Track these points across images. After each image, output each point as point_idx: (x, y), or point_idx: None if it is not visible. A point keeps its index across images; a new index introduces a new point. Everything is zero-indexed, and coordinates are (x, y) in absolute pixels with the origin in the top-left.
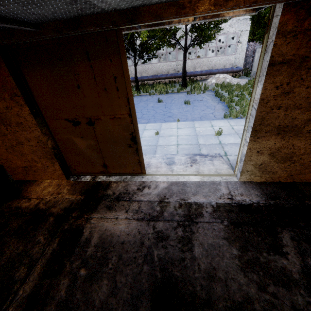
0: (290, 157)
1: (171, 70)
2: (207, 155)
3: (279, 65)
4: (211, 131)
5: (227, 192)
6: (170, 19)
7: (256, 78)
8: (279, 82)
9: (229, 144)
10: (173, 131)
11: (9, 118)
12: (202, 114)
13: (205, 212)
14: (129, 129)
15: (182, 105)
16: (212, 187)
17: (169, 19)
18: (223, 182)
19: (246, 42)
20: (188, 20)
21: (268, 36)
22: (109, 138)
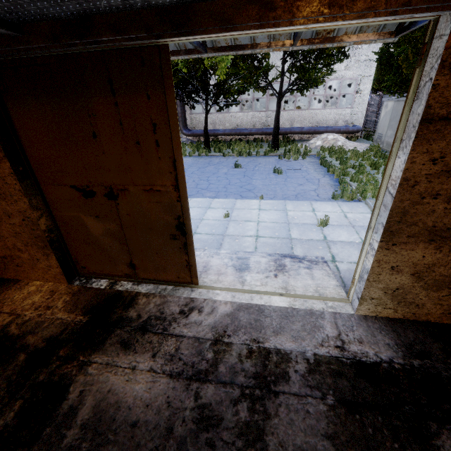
0: (449, 281)
1: (258, 124)
2: (303, 258)
3: (441, 123)
4: (311, 219)
5: (334, 333)
6: (248, 30)
7: (395, 142)
8: (438, 152)
9: (339, 242)
10: (252, 214)
11: None
12: (300, 190)
13: (293, 371)
14: (173, 209)
15: (270, 174)
16: (309, 321)
17: (248, 30)
18: (328, 314)
19: (368, 91)
20: (283, 43)
21: (422, 72)
22: (141, 222)
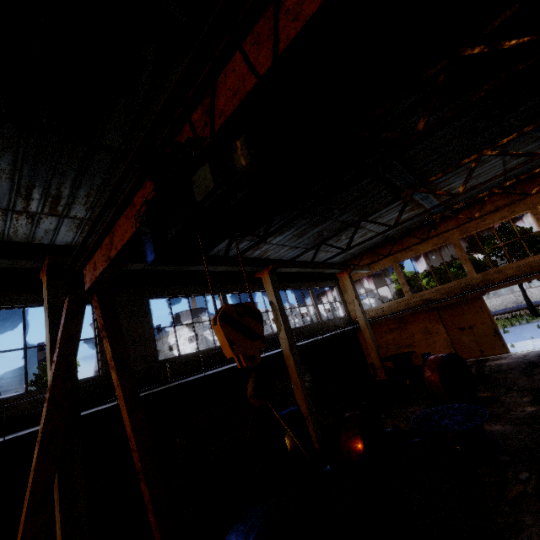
0: None
1: (510, 303)
2: None
3: None
4: None
5: None
6: None
7: None
8: None
9: None
10: (529, 344)
11: (432, 331)
12: None
13: None
14: (492, 327)
15: (536, 330)
16: None
17: None
18: None
19: None
20: None
21: None
22: (481, 334)
